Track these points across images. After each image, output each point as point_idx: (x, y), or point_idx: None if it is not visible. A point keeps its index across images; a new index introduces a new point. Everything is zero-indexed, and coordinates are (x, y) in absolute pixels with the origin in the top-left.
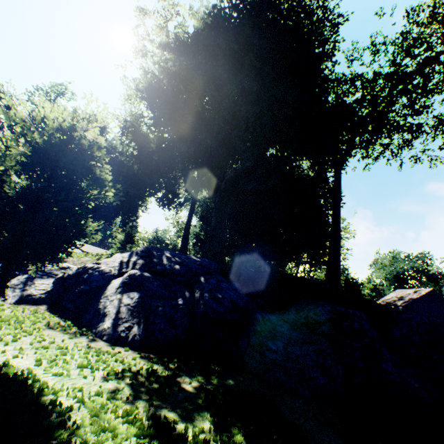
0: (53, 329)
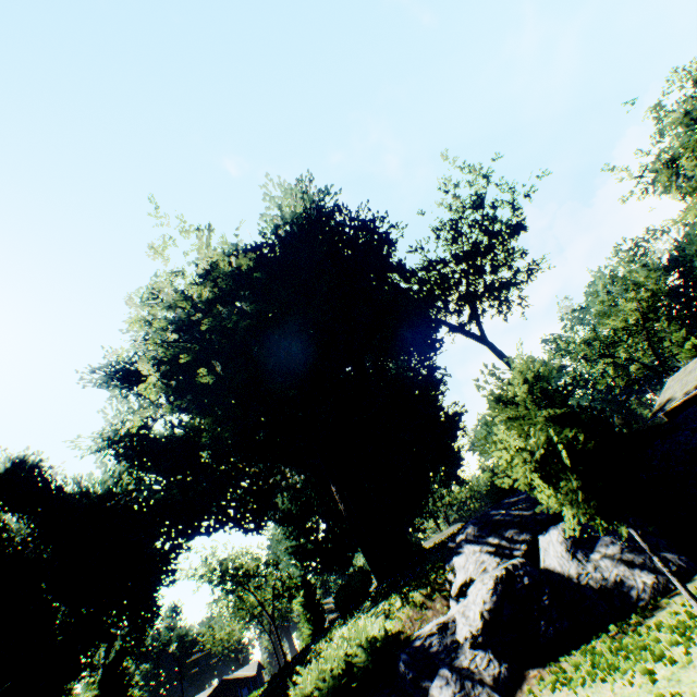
0: (640, 624)
